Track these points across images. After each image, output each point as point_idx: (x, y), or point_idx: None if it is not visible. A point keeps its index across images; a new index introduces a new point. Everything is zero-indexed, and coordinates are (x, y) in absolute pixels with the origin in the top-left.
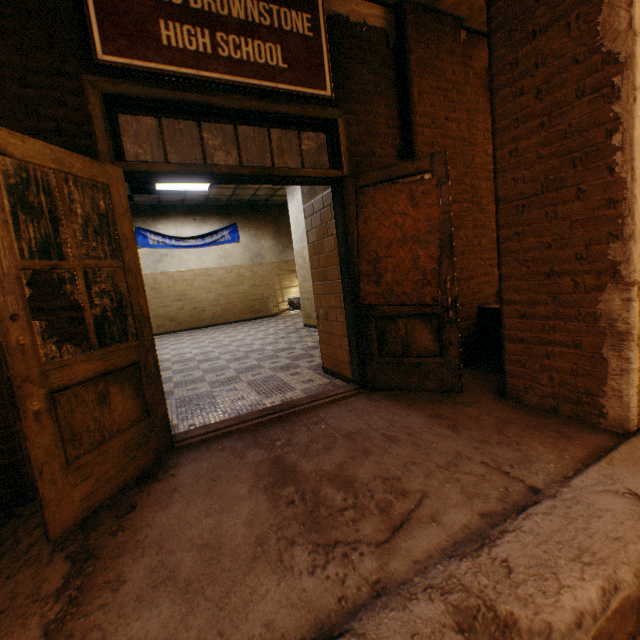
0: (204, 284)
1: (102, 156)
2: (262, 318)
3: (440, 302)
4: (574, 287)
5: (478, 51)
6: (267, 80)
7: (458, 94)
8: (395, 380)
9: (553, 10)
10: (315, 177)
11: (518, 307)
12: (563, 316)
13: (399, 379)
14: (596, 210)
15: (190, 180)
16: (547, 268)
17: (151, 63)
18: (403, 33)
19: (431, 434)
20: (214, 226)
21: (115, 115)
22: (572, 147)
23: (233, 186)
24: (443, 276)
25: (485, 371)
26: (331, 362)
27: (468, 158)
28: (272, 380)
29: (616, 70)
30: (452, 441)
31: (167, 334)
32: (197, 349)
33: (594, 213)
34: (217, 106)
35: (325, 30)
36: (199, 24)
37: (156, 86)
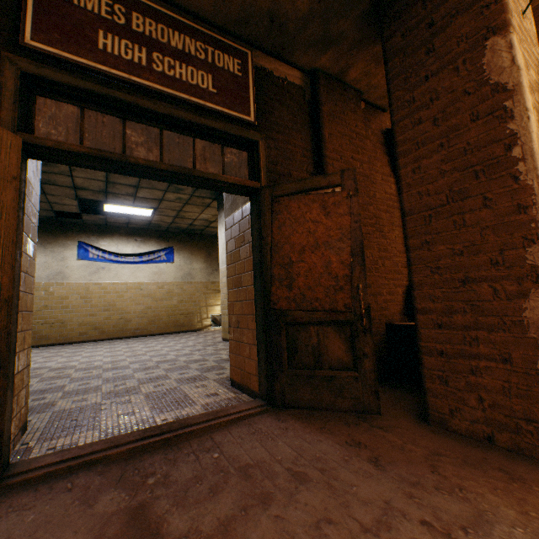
0: (134, 296)
1: (2, 124)
2: (185, 332)
3: (353, 309)
4: (493, 294)
5: (374, 118)
6: (196, 97)
7: (361, 142)
8: (306, 396)
9: (442, 59)
10: (234, 184)
11: (434, 316)
12: (485, 325)
13: (310, 395)
14: (506, 216)
15: (104, 166)
16: (461, 274)
17: (82, 59)
18: (316, 91)
19: (349, 470)
20: (153, 247)
21: (33, 95)
22: (473, 161)
23: (173, 215)
24: (355, 282)
25: (399, 389)
26: (239, 374)
27: (370, 192)
28: (174, 392)
29: (506, 96)
30: (377, 482)
31: (88, 342)
32: (109, 357)
33: (504, 219)
34: (144, 107)
35: (252, 74)
36: (138, 42)
37: (83, 78)
